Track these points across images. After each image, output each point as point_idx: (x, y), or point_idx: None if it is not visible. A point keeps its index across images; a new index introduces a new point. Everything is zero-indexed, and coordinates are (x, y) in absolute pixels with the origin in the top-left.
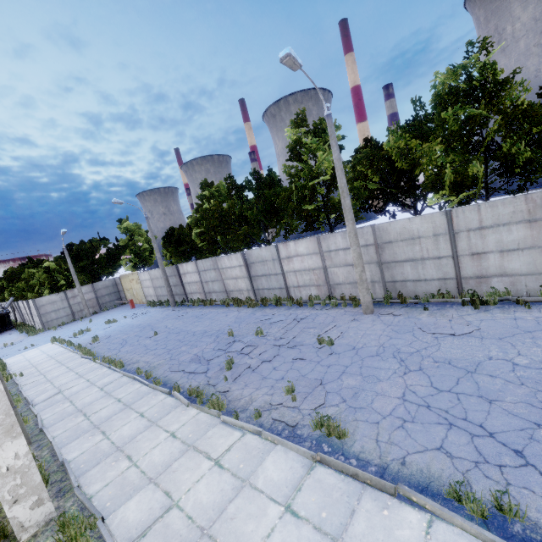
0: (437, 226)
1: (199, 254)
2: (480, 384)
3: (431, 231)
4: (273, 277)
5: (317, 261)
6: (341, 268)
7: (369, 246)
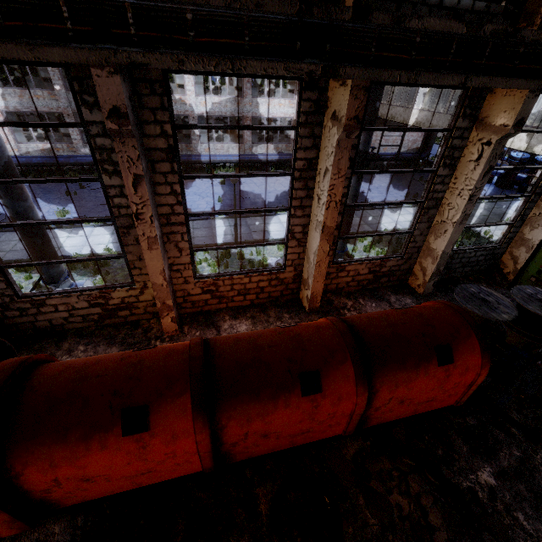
0: None
1: None
2: None
3: None
4: None
5: None
6: None
7: None
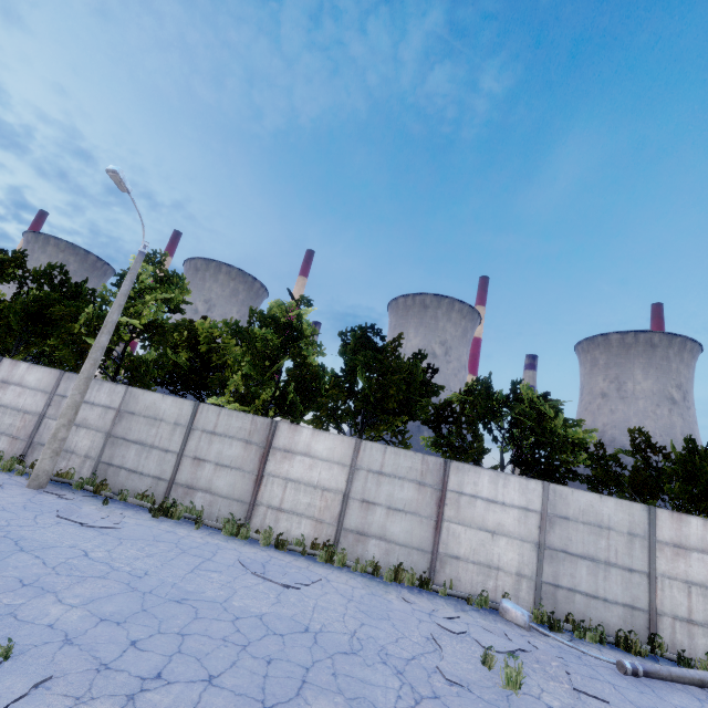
0: (182, 415)
1: None
2: (8, 559)
3: (175, 418)
4: None
5: (40, 402)
6: None
7: (111, 410)
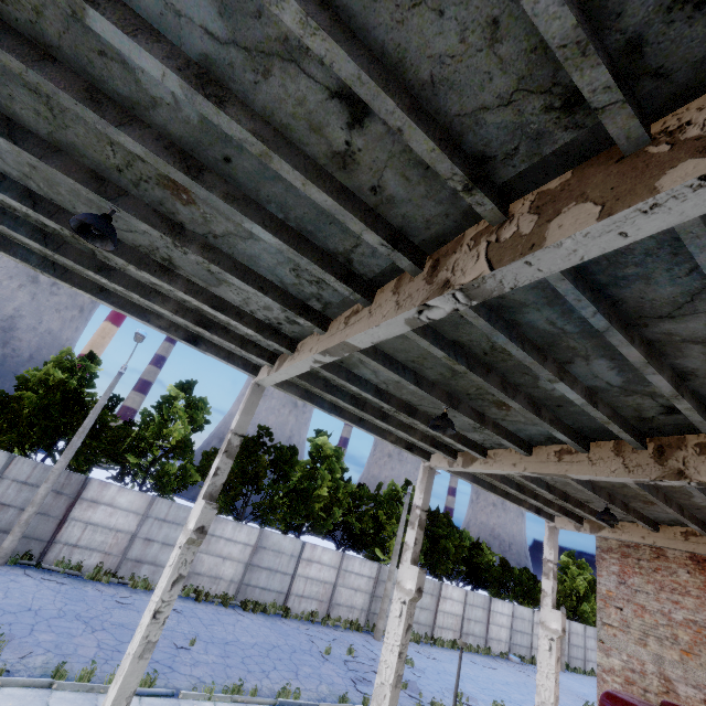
0: None
1: (84, 461)
2: (482, 684)
3: None
4: (280, 575)
5: (333, 575)
6: (347, 590)
7: (372, 579)
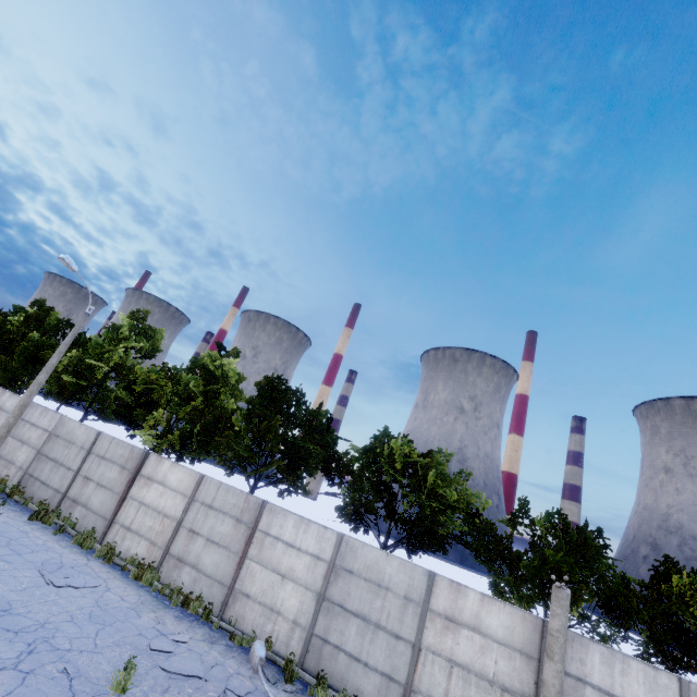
0: (88, 440)
1: None
2: None
3: (83, 442)
4: None
5: None
6: (15, 441)
7: (47, 432)
